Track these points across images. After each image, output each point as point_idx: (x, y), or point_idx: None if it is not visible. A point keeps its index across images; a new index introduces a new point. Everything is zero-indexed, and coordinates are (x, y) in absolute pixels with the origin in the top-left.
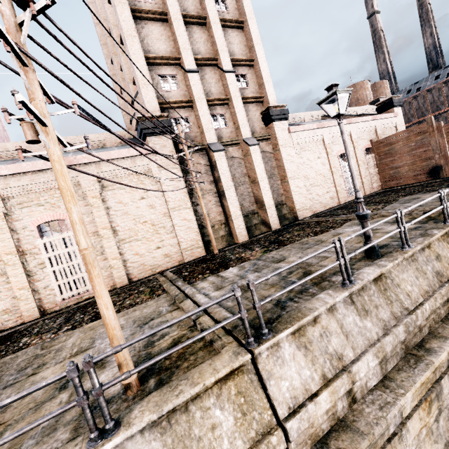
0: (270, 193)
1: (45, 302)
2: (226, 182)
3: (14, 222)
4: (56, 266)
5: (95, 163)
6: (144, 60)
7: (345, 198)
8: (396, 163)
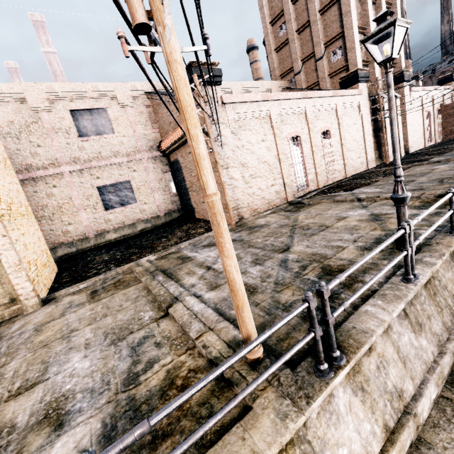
0: (402, 132)
1: (323, 179)
2: (387, 120)
3: (314, 128)
4: (328, 159)
5: (341, 97)
6: (357, 29)
7: (427, 143)
8: None
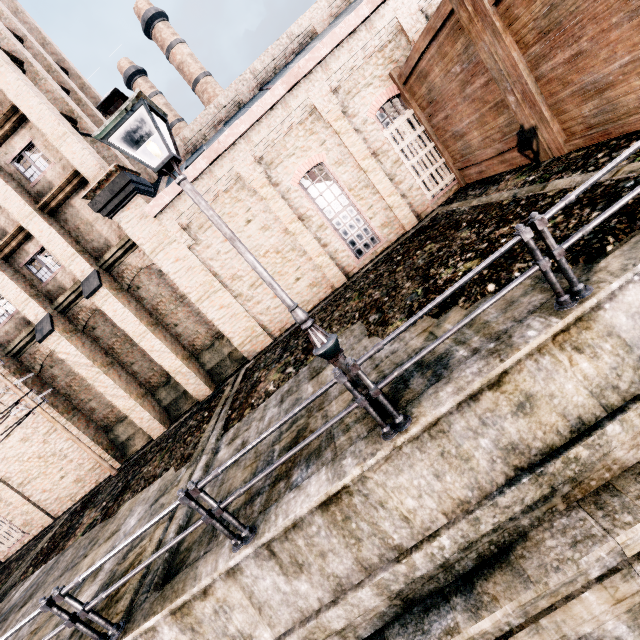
0: (167, 350)
1: None
2: (88, 372)
3: None
4: None
5: None
6: None
7: (349, 266)
8: (455, 125)
